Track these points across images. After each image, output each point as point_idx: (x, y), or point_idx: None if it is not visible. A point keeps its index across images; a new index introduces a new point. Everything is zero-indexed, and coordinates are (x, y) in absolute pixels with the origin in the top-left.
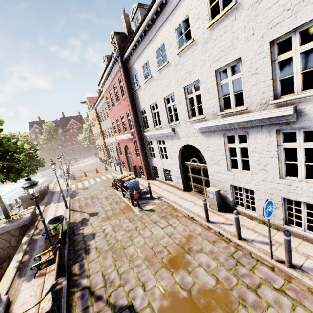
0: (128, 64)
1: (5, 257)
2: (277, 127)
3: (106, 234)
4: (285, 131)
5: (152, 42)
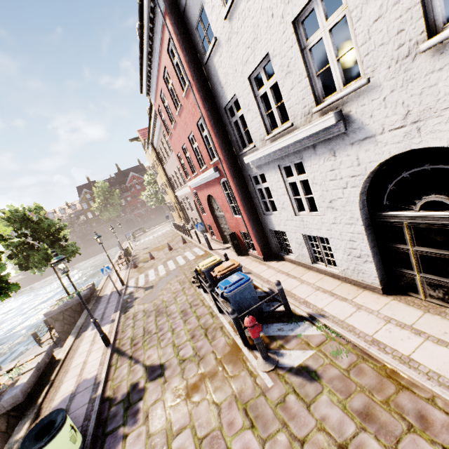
0: None
1: None
2: None
3: None
4: None
5: None
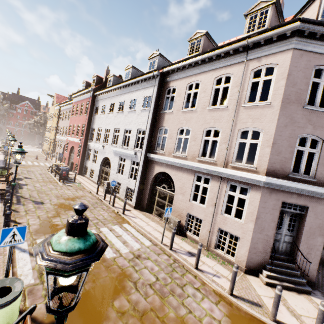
0: (96, 98)
1: None
2: (132, 158)
3: (35, 186)
4: (134, 160)
5: (111, 99)
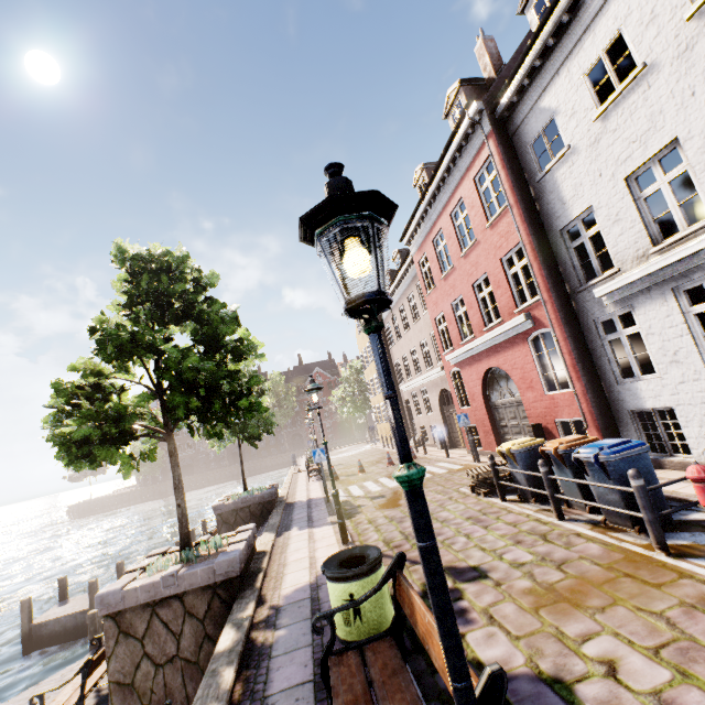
0: (514, 119)
1: (156, 698)
2: None
3: (656, 699)
4: None
5: None
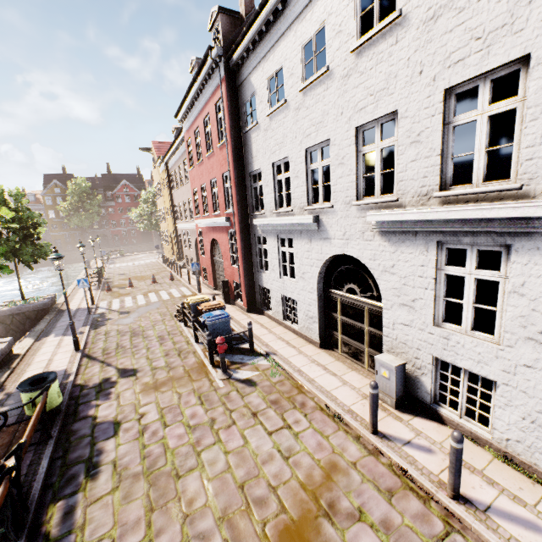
0: (239, 76)
1: None
2: None
3: (144, 427)
4: None
5: (298, 25)
